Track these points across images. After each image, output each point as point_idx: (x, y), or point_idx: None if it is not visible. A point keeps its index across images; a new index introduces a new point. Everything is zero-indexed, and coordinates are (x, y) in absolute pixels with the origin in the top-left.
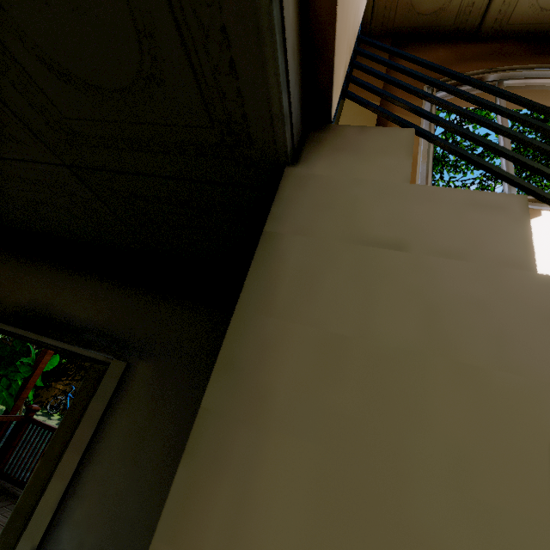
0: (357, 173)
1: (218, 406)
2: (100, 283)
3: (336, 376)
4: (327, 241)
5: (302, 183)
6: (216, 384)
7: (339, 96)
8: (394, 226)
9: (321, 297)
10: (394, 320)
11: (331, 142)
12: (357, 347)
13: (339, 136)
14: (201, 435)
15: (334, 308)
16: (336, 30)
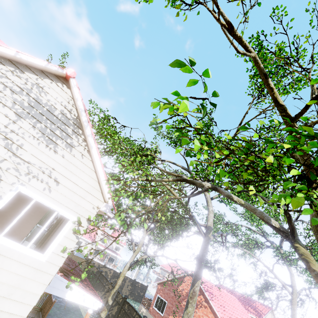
0: None
1: None
2: None
3: None
4: None
5: None
6: None
7: None
8: None
9: None
10: None
11: None
12: None
13: None
14: None
15: None
16: None
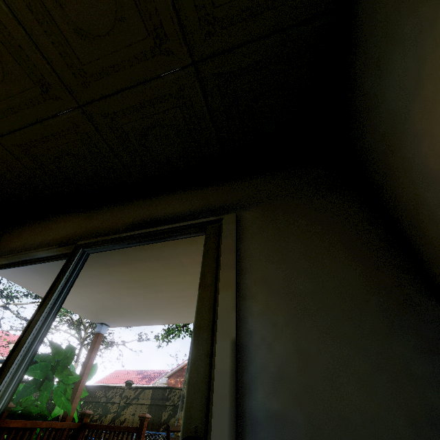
0: None
1: None
2: (184, 192)
3: None
4: None
5: None
6: None
7: None
8: None
9: None
10: None
11: None
12: None
13: None
14: None
15: None
16: None
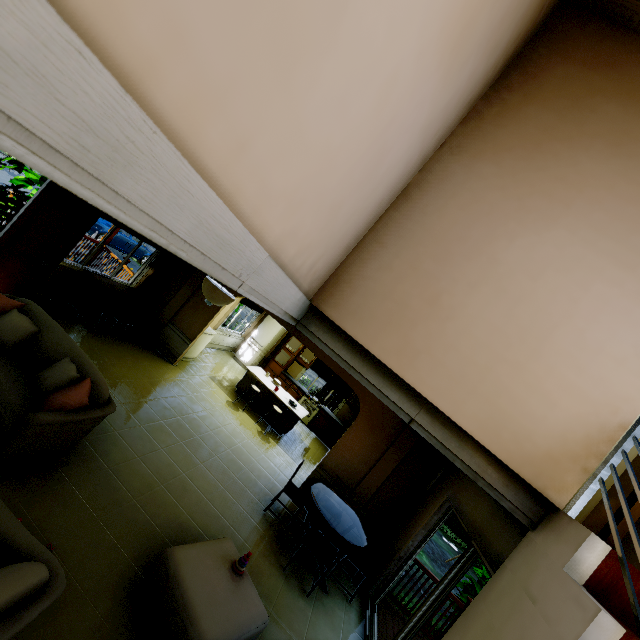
0: (549, 549)
1: (458, 625)
2: None
3: (484, 639)
4: (516, 581)
5: (528, 544)
6: (461, 617)
7: (576, 489)
8: (539, 589)
9: (499, 606)
10: (509, 632)
11: (553, 523)
12: (494, 634)
13: (559, 520)
14: (451, 630)
15: (499, 613)
16: (523, 476)
